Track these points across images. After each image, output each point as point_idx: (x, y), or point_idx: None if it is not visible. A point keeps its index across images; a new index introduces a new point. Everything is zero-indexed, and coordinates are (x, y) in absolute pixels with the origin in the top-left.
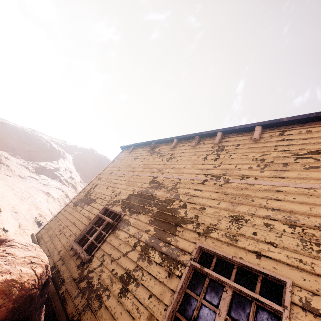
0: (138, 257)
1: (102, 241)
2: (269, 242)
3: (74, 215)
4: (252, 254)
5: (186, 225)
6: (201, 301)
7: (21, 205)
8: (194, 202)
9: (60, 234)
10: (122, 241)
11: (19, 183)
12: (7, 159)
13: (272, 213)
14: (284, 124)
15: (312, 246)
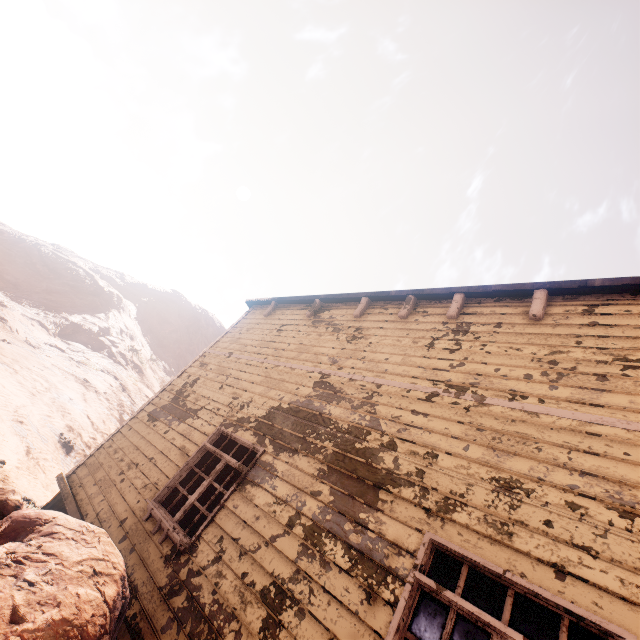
0: (299, 550)
1: (217, 506)
2: (581, 545)
3: (151, 442)
4: (545, 567)
5: (399, 489)
6: None
7: (33, 407)
8: (414, 440)
9: (122, 481)
10: (261, 510)
11: (29, 360)
12: (3, 306)
13: (582, 481)
14: (594, 290)
15: None
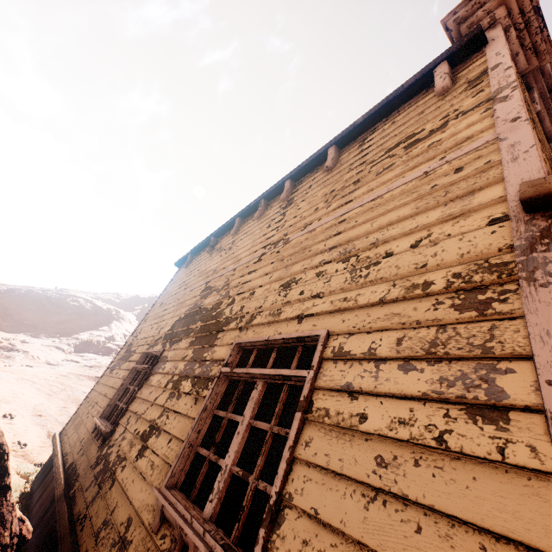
0: (167, 397)
1: (130, 398)
2: (315, 295)
3: (107, 384)
4: (294, 321)
5: (228, 326)
6: (227, 415)
7: (50, 403)
8: (244, 290)
9: (87, 417)
10: (154, 386)
11: (47, 373)
12: (25, 343)
13: (328, 255)
14: (363, 128)
15: (361, 272)
